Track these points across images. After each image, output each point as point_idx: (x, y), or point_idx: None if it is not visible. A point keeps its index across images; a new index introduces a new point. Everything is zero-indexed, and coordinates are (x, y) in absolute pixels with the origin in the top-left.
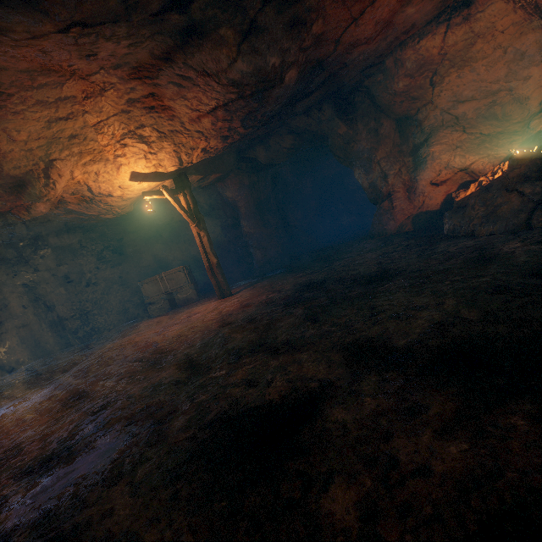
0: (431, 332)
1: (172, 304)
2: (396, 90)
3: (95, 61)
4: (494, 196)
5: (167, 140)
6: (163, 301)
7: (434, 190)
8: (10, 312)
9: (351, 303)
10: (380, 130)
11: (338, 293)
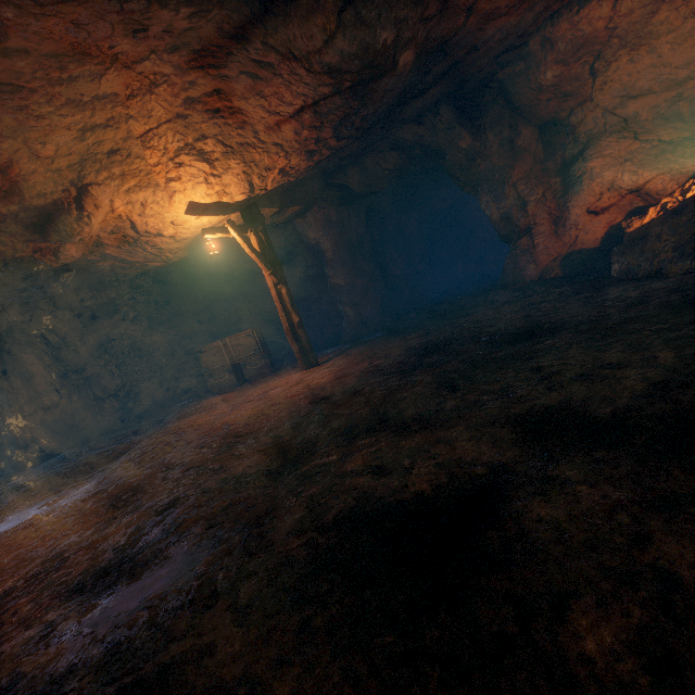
0: (650, 395)
1: (239, 378)
2: (542, 83)
3: (144, 40)
4: (690, 220)
5: (235, 157)
6: (228, 375)
7: (592, 220)
8: (35, 390)
9: (502, 366)
10: (517, 141)
11: (474, 355)
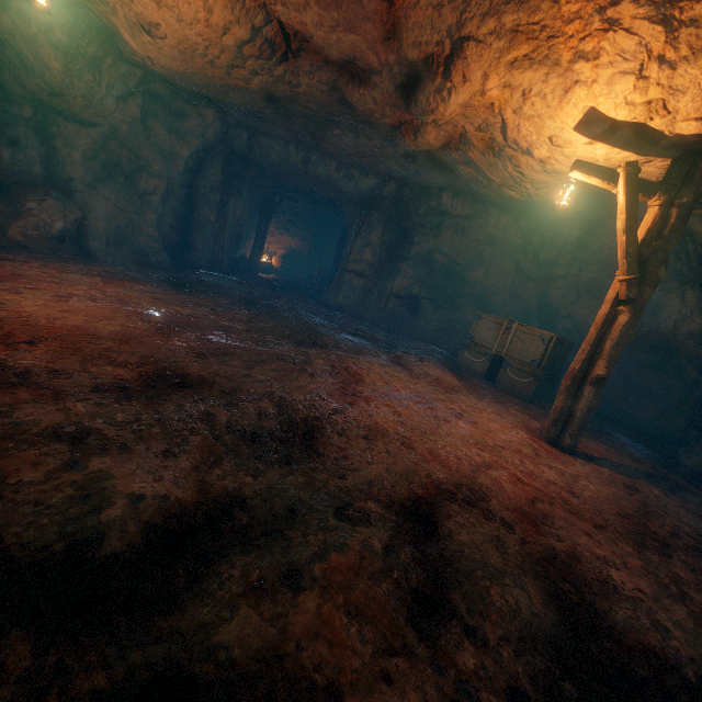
0: None
1: (492, 372)
2: None
3: None
4: None
5: None
6: (483, 360)
7: None
8: (362, 255)
9: None
10: None
11: None
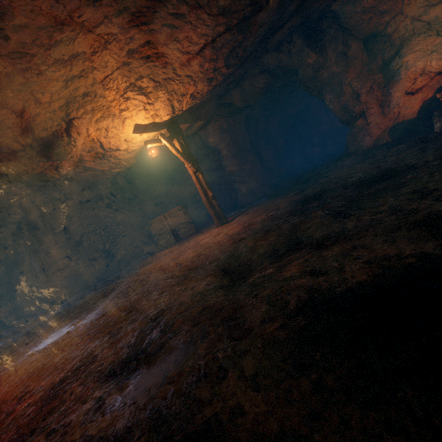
0: None
1: (176, 238)
2: (365, 6)
3: (100, 8)
4: None
5: (161, 89)
6: (169, 236)
7: (410, 99)
8: (53, 258)
9: (378, 196)
10: (348, 53)
11: (348, 196)
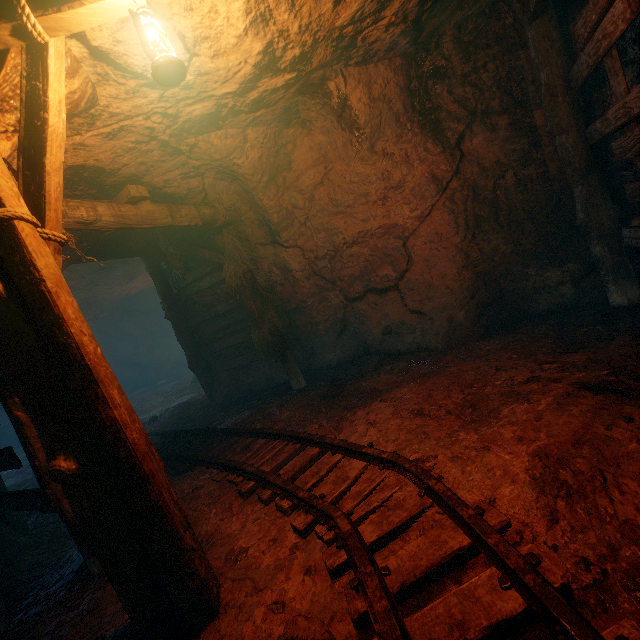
0: None
1: None
2: None
3: None
4: None
5: None
6: None
7: None
8: None
9: None
10: None
11: None
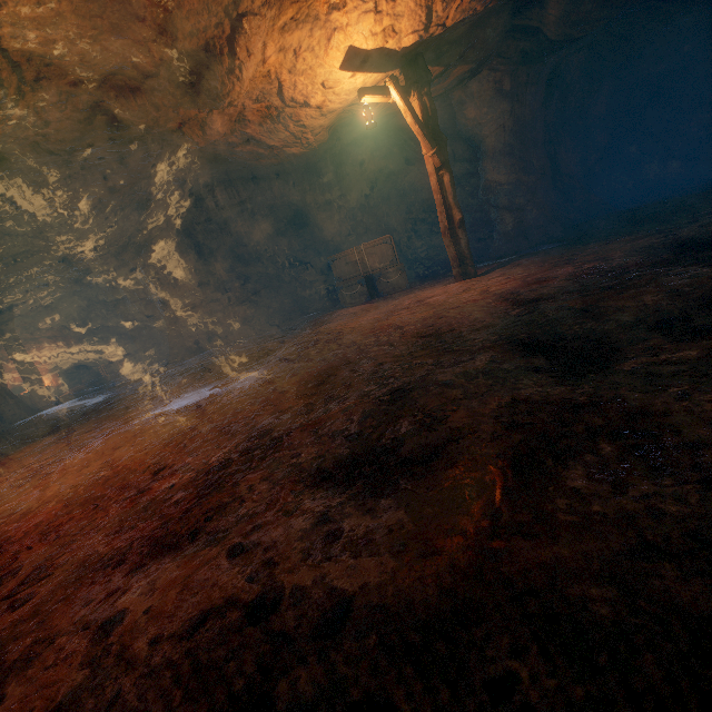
0: None
1: (369, 292)
2: None
3: None
4: None
5: None
6: (360, 287)
7: None
8: (180, 289)
9: None
10: None
11: None
